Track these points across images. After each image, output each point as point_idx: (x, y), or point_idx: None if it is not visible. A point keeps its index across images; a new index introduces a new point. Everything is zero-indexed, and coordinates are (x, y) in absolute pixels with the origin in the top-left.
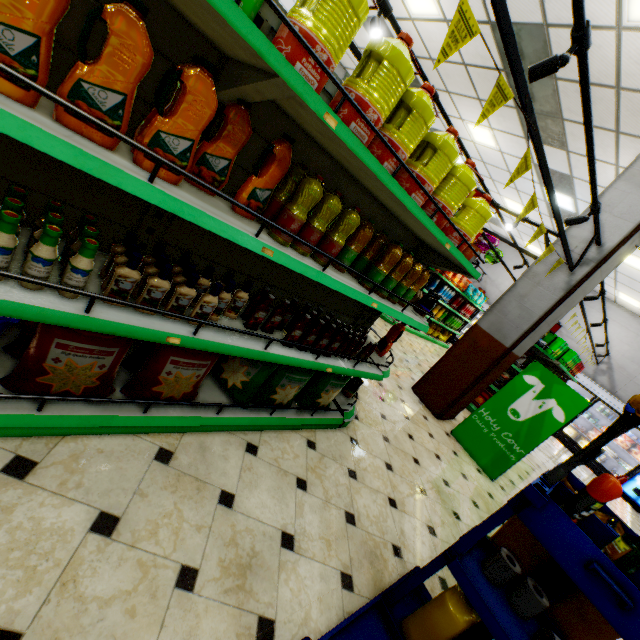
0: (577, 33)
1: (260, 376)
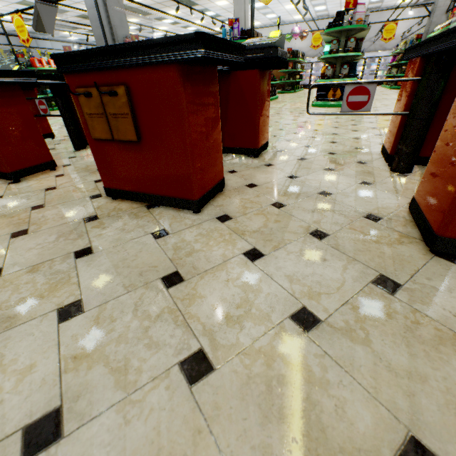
0: None
1: None
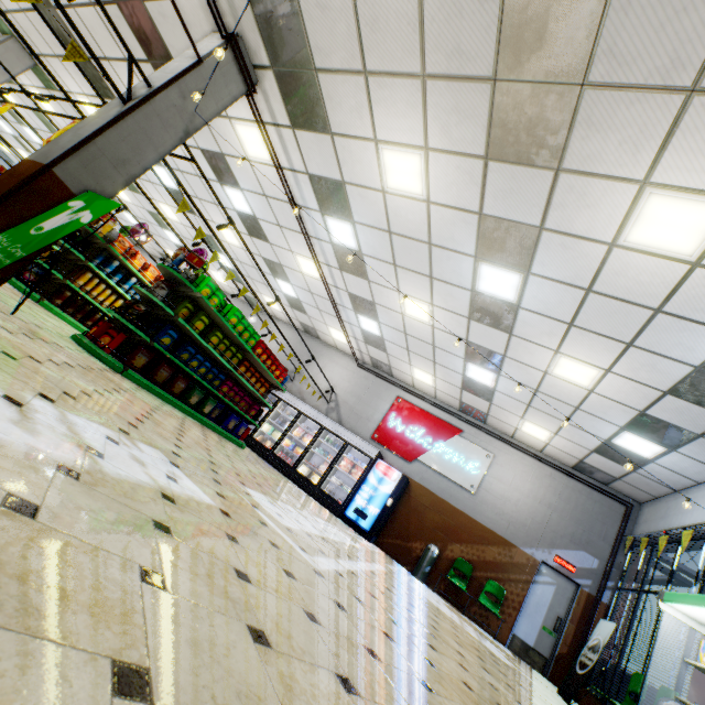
0: None
1: None
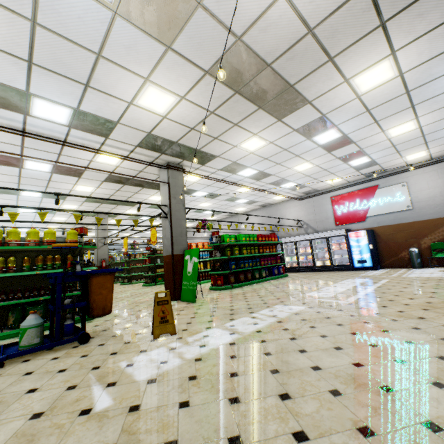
0: (55, 194)
1: (17, 315)
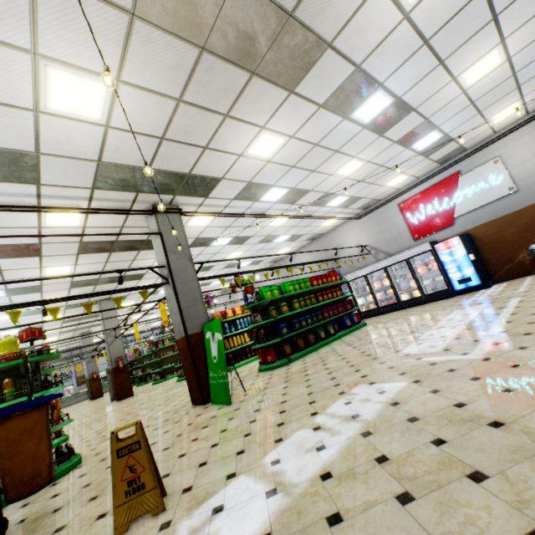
0: None
1: None
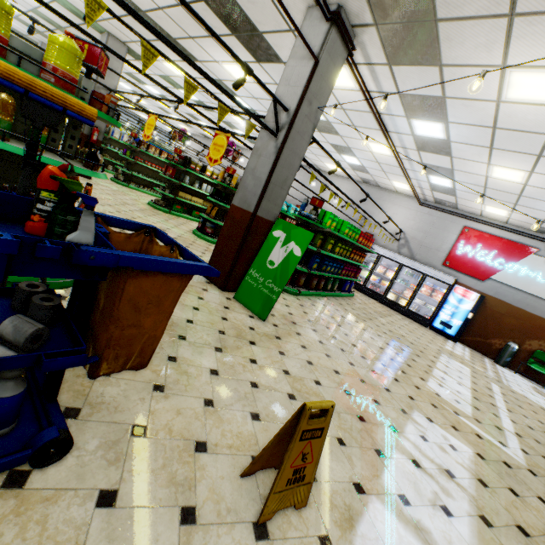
0: None
1: None
